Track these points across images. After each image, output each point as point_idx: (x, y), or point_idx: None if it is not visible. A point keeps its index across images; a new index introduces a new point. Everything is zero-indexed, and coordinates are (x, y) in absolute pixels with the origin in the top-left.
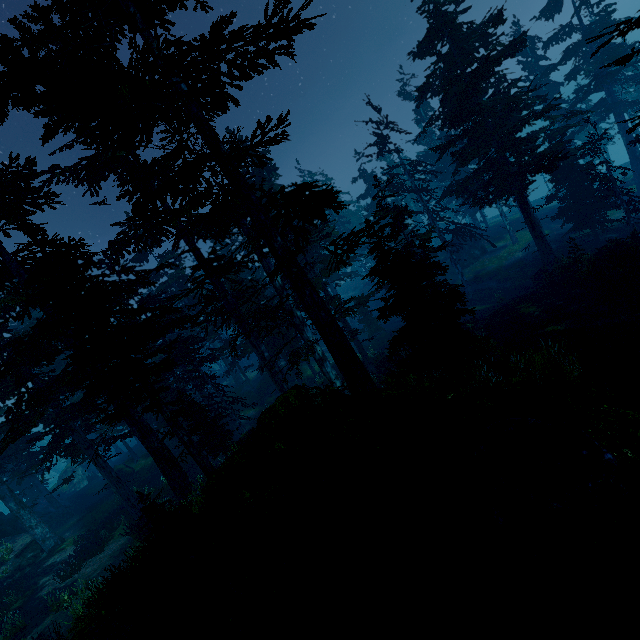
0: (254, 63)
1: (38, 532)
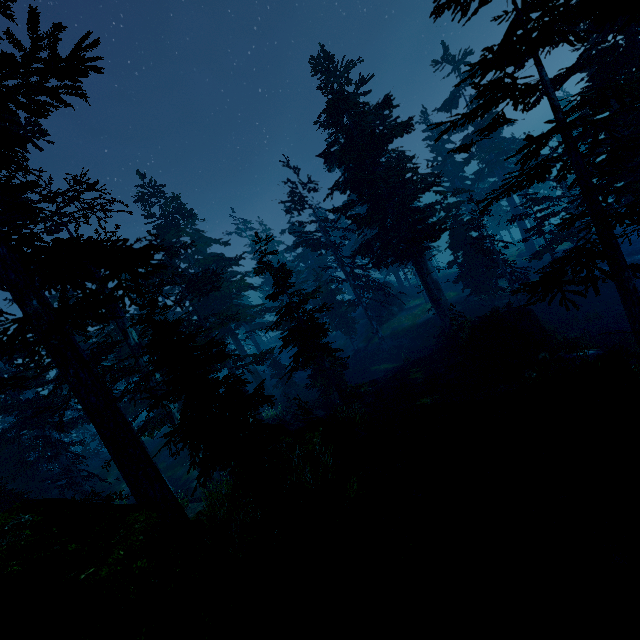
0: (33, 99)
1: None
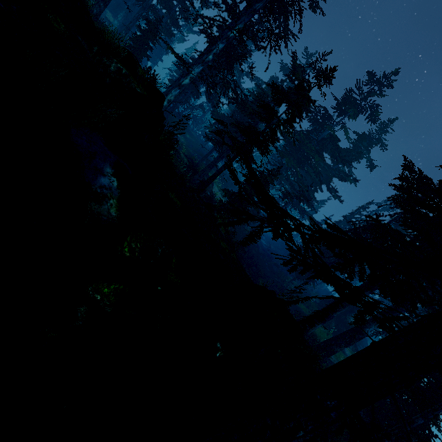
0: None
1: (115, 22)
